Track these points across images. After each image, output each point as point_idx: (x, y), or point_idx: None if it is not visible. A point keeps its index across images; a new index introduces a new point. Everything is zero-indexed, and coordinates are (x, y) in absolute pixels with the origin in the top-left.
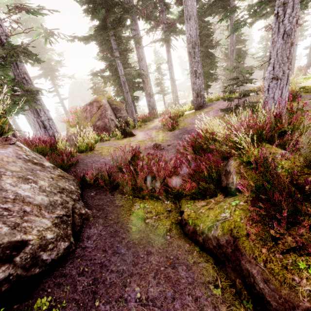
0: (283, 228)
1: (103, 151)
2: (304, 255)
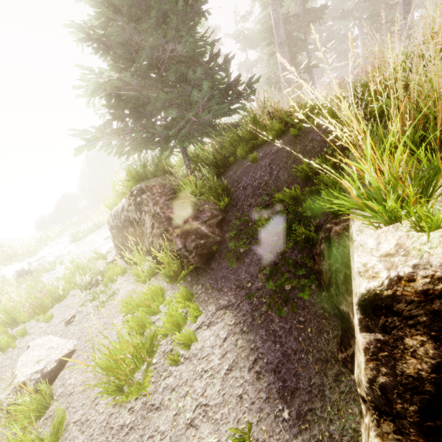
0: None
1: None
2: None
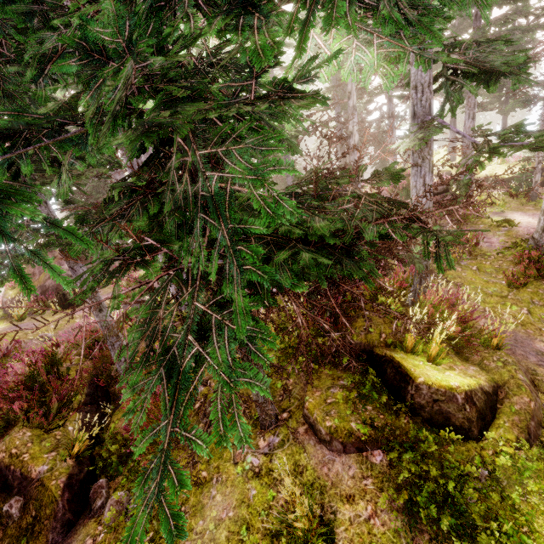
0: None
1: (1, 342)
2: None
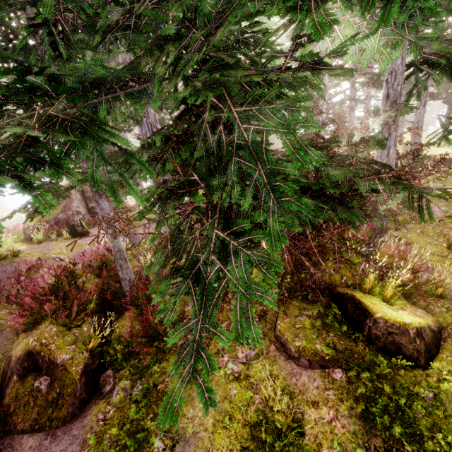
0: (19, 322)
1: (25, 259)
2: (26, 335)
